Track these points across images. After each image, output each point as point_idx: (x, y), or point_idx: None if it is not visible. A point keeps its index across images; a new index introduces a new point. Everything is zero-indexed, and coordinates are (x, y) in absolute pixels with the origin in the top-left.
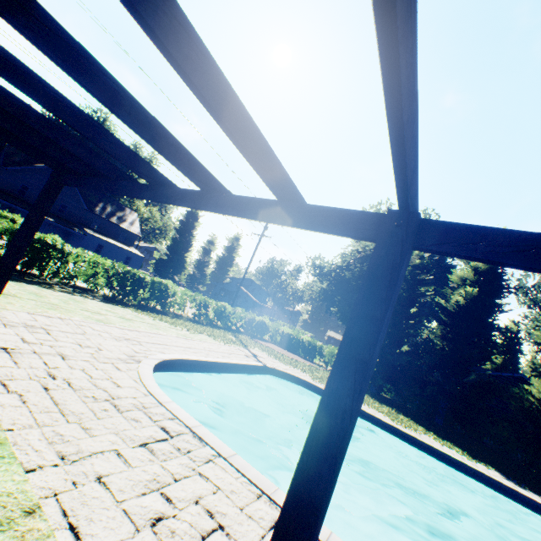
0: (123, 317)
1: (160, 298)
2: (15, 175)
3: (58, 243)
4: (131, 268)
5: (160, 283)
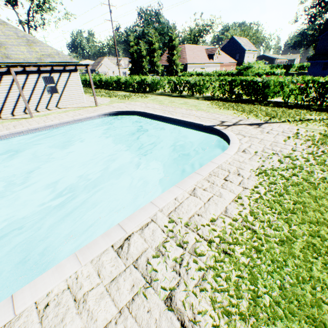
0: (184, 103)
1: (248, 92)
2: (326, 38)
3: (189, 78)
4: (222, 77)
5: (245, 80)
